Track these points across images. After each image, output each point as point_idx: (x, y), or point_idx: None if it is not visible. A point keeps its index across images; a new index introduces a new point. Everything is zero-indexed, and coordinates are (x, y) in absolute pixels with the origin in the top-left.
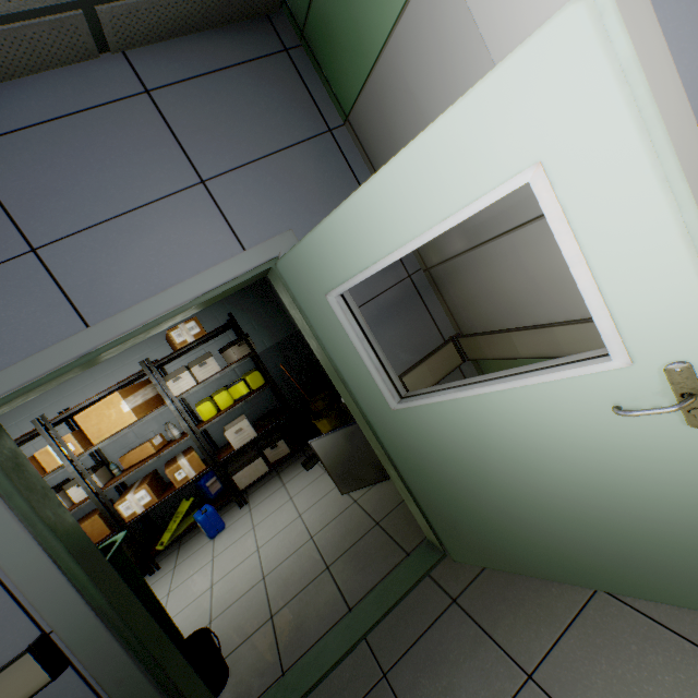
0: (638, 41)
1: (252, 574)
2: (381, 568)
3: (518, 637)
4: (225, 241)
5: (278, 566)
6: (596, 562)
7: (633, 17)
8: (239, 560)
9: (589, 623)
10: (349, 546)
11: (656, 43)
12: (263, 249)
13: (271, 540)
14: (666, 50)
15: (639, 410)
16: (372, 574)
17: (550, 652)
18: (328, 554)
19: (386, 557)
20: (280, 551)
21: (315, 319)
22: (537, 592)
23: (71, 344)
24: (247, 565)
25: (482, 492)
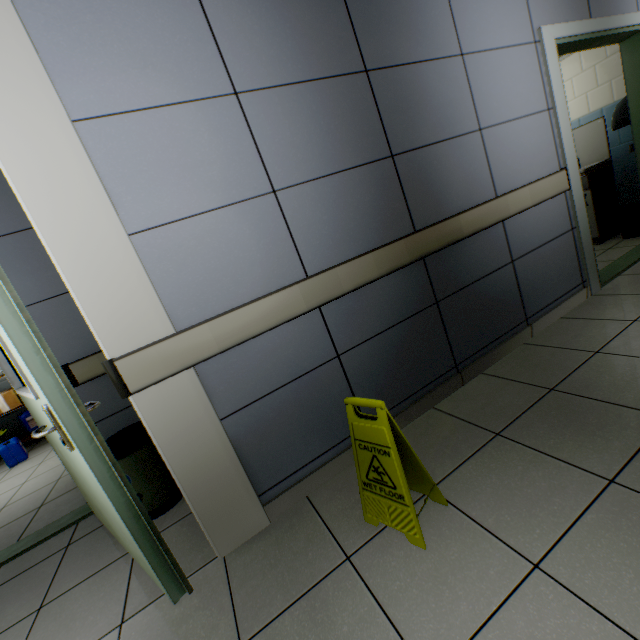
0: (55, 168)
1: (1, 503)
2: (63, 513)
3: (66, 578)
4: None
5: (20, 499)
6: (115, 530)
7: (51, 150)
8: (7, 489)
9: (104, 573)
10: (68, 491)
11: (81, 169)
12: None
13: (38, 476)
14: (96, 175)
15: (34, 432)
16: (55, 516)
17: (66, 592)
18: (52, 495)
19: (75, 504)
20: (33, 487)
21: None
22: (108, 546)
23: None
24: (6, 495)
25: (70, 467)
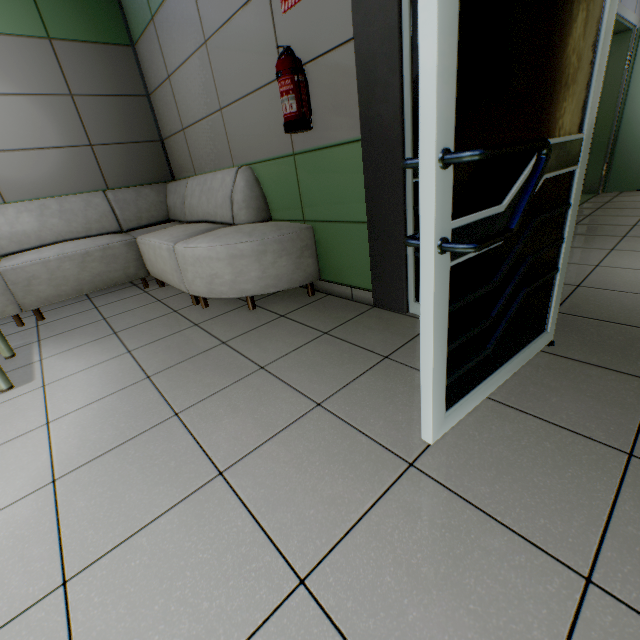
0: None
1: None
2: None
3: None
4: (634, 6)
5: None
6: None
7: None
8: None
9: None
10: None
11: None
12: (636, 20)
13: None
14: None
15: None
16: None
17: None
18: None
19: None
20: None
21: (639, 60)
22: None
23: (619, 7)
24: None
25: None
